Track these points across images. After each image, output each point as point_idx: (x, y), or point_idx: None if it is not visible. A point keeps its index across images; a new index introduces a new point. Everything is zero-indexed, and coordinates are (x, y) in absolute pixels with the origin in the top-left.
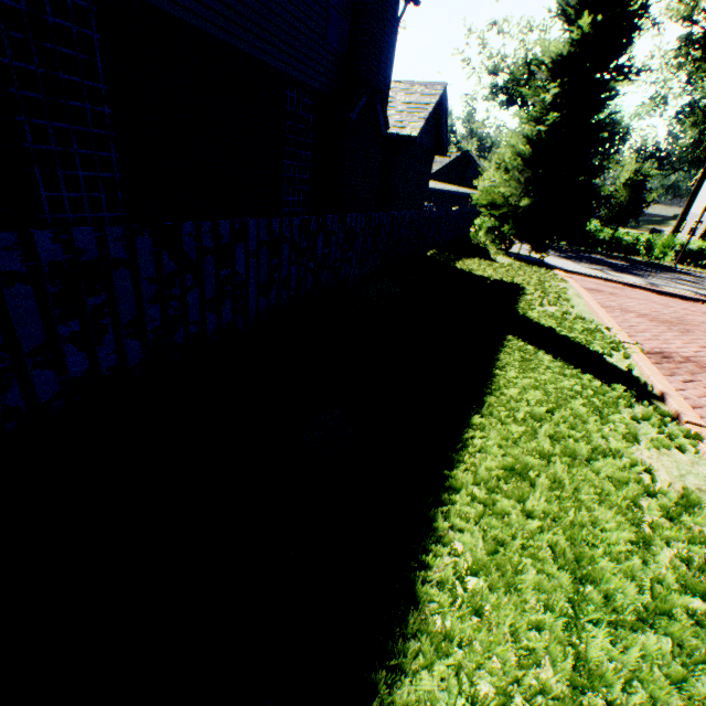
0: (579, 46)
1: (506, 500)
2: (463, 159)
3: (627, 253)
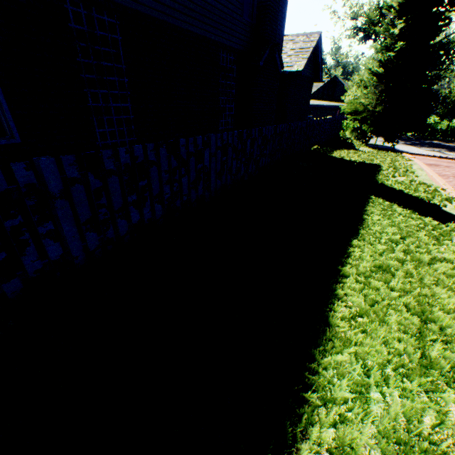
0: None
1: (377, 281)
2: (332, 82)
3: None
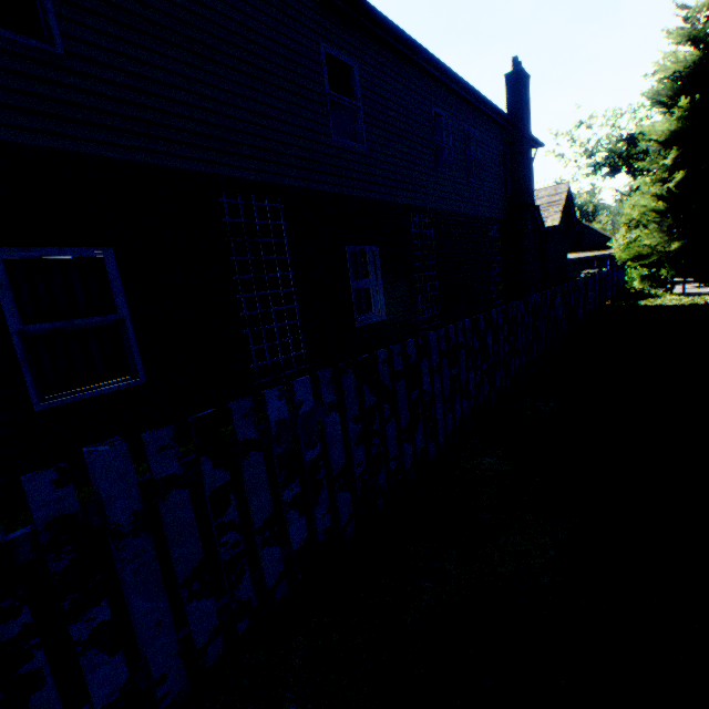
0: (684, 119)
1: None
2: None
3: None
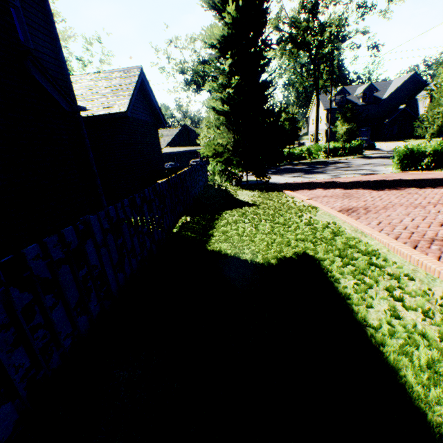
0: (234, 28)
1: None
2: (185, 129)
3: (299, 159)
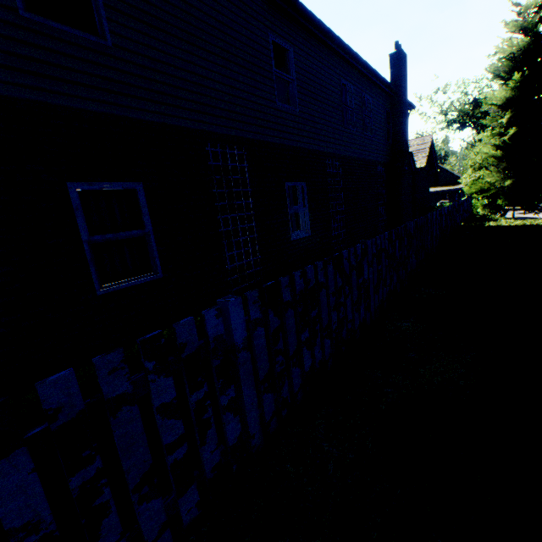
0: (516, 89)
1: None
2: None
3: None
